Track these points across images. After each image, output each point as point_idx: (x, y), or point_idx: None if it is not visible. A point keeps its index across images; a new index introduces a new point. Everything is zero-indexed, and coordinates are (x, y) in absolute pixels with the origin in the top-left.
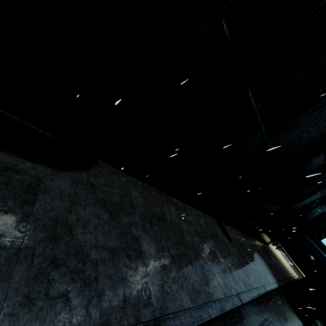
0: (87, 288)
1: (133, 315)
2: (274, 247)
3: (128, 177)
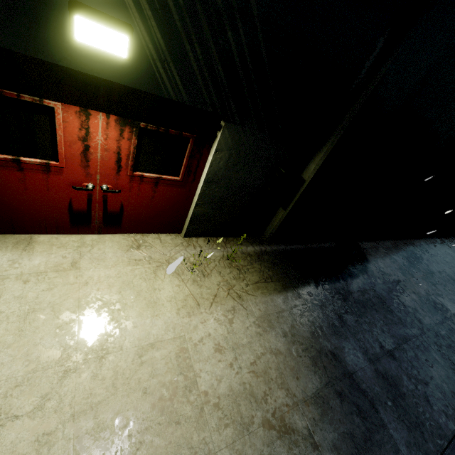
0: None
1: None
2: None
3: (380, 244)
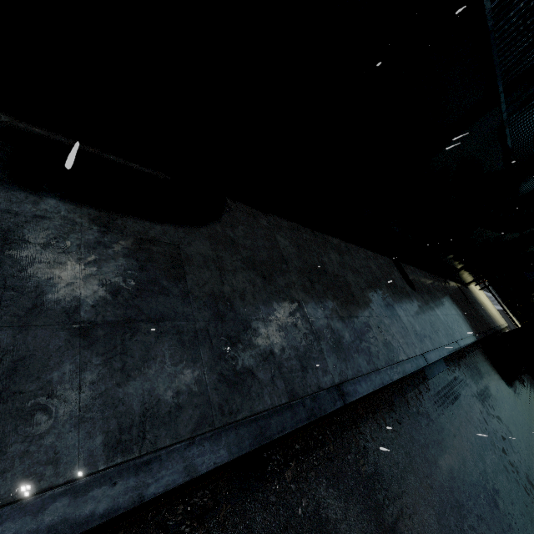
0: (267, 362)
1: (314, 383)
2: (477, 287)
3: (269, 218)
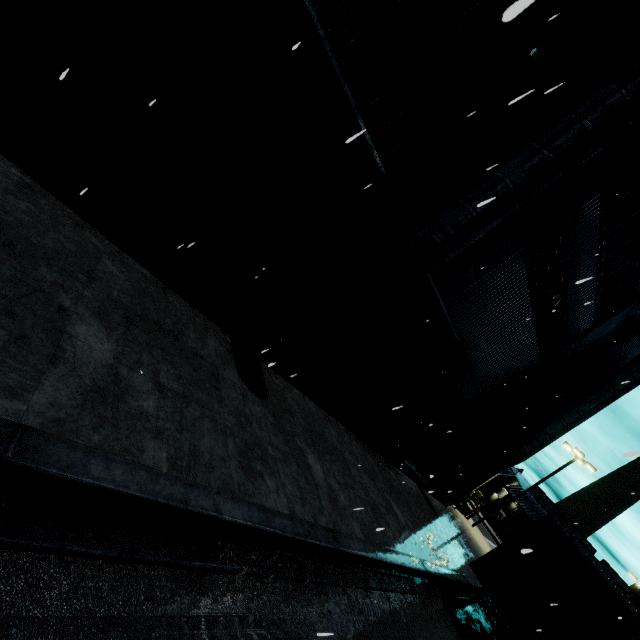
0: None
1: None
2: (471, 523)
3: None
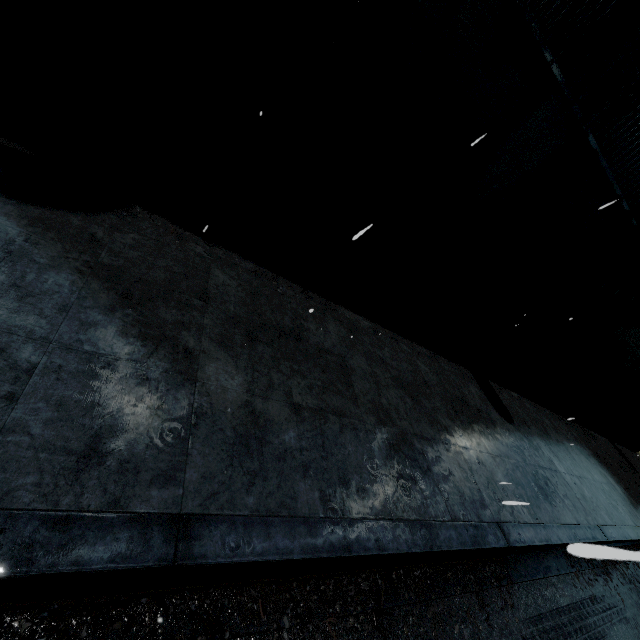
0: None
1: (104, 492)
2: None
3: (215, 249)
